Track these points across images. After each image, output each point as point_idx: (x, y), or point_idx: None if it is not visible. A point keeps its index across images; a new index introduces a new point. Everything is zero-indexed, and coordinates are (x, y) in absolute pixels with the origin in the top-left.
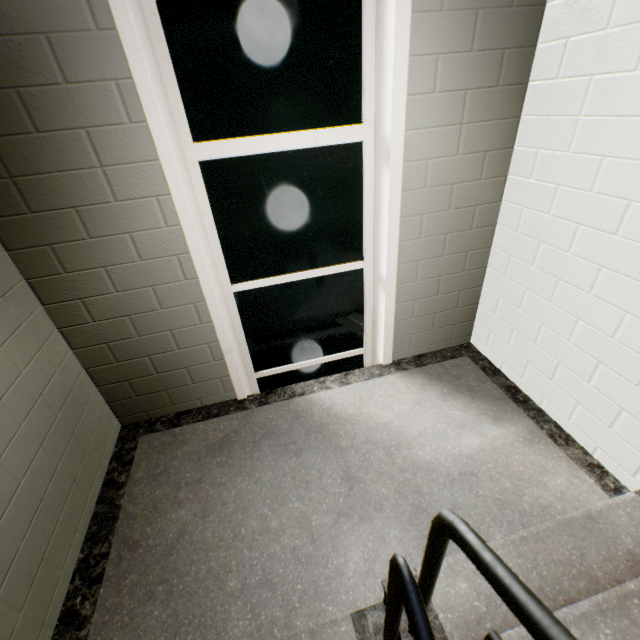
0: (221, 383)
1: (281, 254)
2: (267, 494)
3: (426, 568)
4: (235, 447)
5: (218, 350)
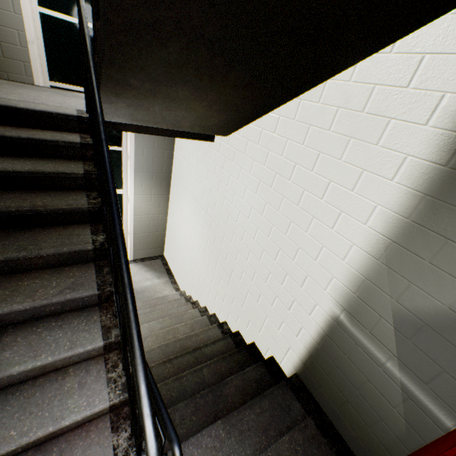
0: (24, 67)
1: (72, 3)
2: (44, 95)
3: (93, 15)
4: (28, 88)
5: (24, 39)
